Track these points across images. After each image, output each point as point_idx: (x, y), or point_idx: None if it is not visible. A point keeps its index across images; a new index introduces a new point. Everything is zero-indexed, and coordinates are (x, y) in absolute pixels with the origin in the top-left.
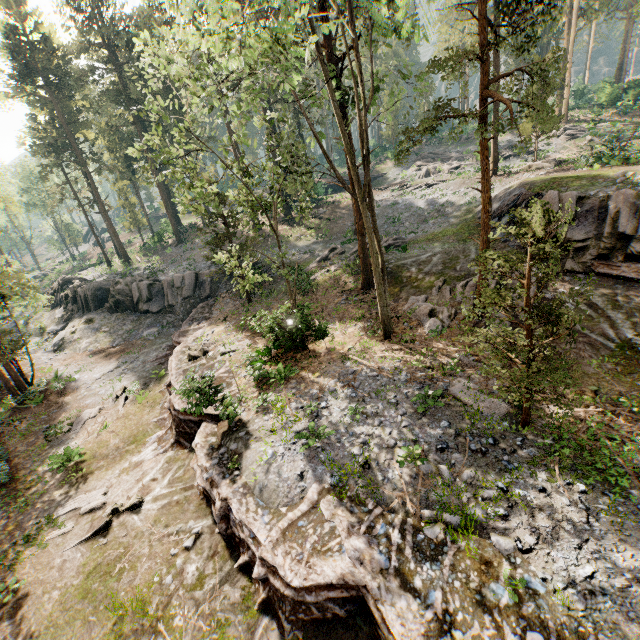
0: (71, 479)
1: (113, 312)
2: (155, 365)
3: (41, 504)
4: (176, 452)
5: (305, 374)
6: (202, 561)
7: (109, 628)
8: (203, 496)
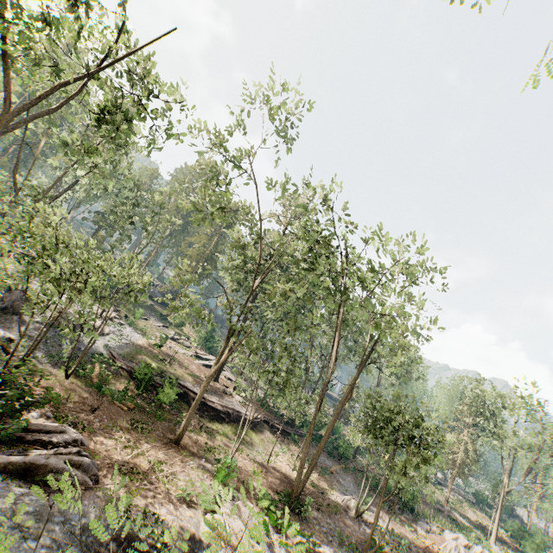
0: None
1: None
2: None
3: None
4: None
5: None
6: None
7: None
8: None
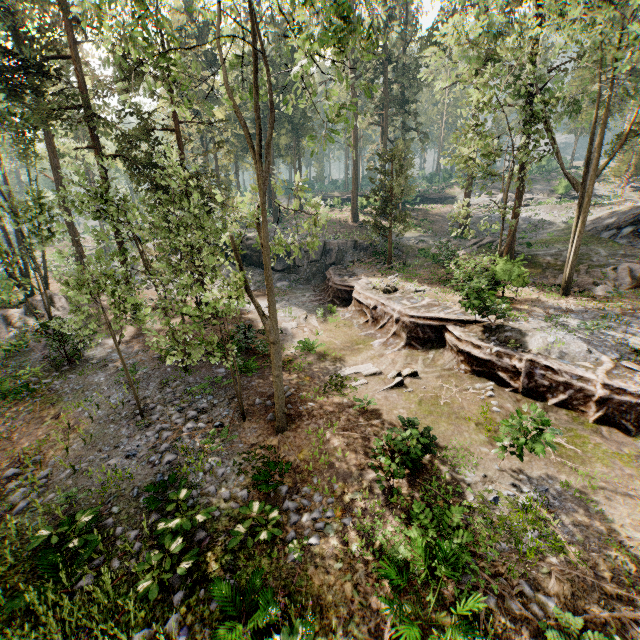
0: (326, 358)
1: None
2: (315, 304)
3: (316, 369)
4: (410, 351)
5: (516, 306)
6: (512, 403)
7: (475, 427)
8: (471, 373)
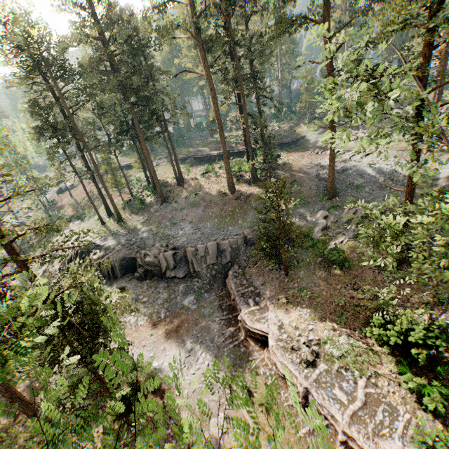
0: None
1: (142, 280)
2: (230, 347)
3: None
4: None
5: None
6: None
7: None
8: None
